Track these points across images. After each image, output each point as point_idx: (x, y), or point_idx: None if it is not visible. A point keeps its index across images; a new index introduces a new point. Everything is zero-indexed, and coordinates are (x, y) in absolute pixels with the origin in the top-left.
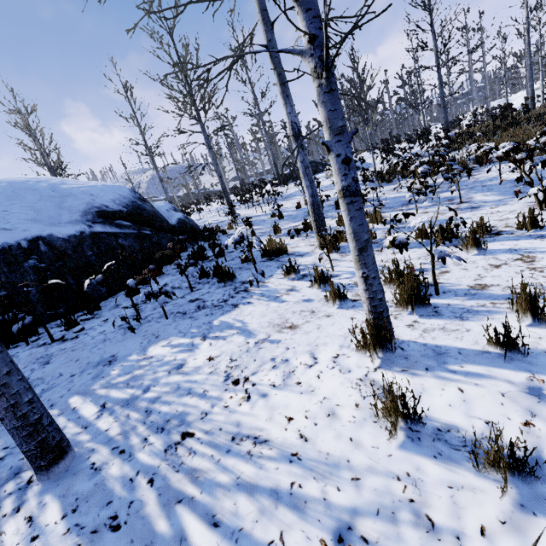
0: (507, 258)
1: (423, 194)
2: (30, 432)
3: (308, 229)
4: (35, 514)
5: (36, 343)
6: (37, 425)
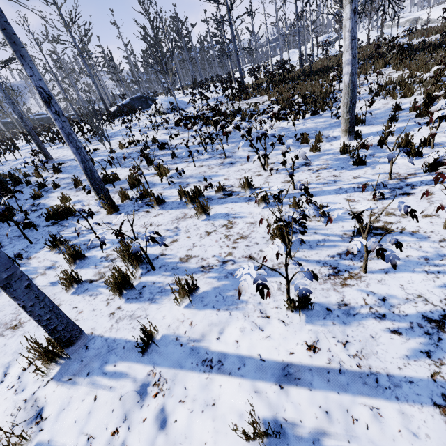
0: (219, 224)
1: (204, 147)
2: None
3: (107, 182)
4: None
5: None
6: None
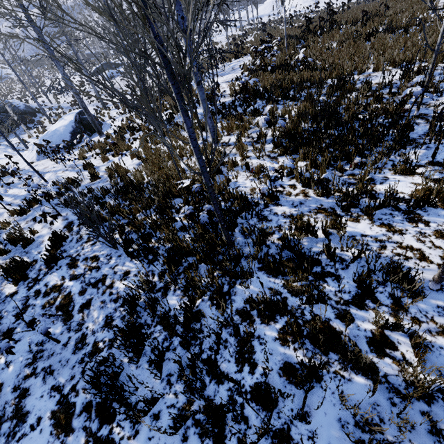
0: None
1: None
2: None
3: (57, 116)
4: None
5: None
6: None
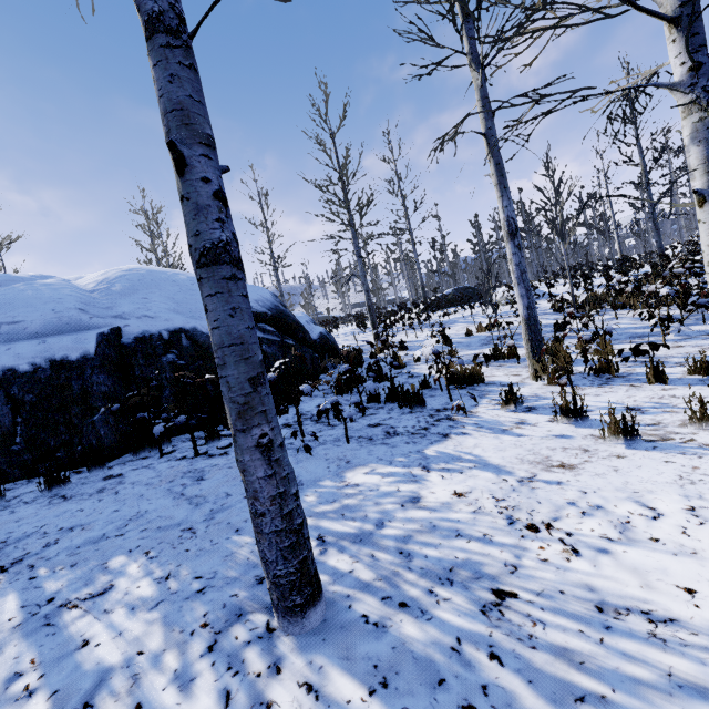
0: None
1: (664, 324)
2: (291, 542)
3: (498, 358)
4: (313, 681)
5: (172, 455)
6: (299, 534)
